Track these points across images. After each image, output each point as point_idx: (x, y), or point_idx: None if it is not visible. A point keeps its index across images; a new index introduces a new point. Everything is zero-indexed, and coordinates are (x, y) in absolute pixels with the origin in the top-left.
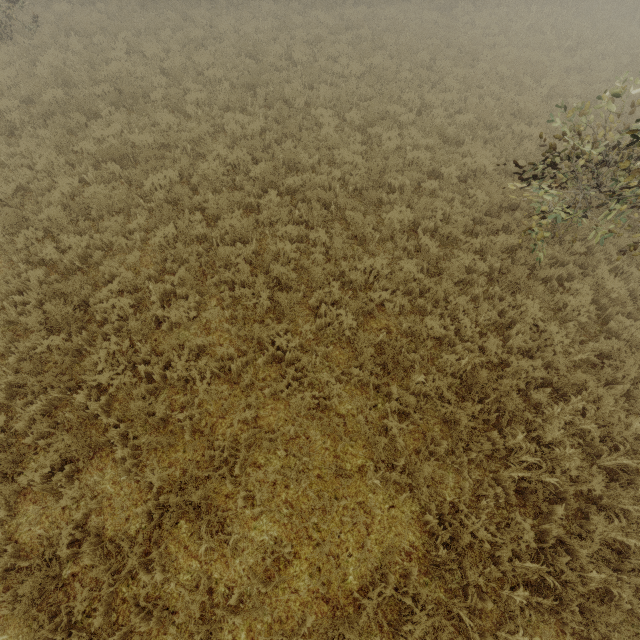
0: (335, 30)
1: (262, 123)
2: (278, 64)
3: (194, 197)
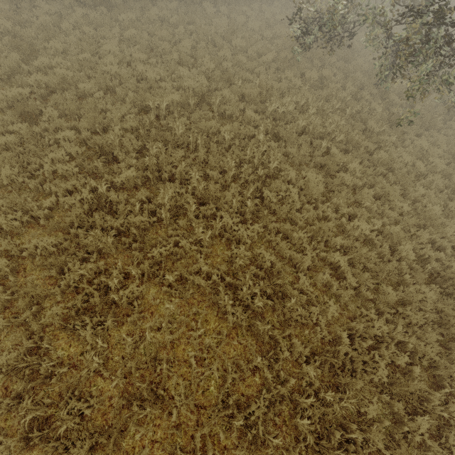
0: None
1: (177, 4)
2: None
3: (143, 27)
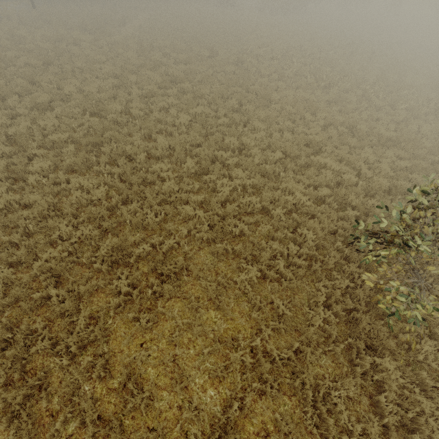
0: (163, 85)
1: (107, 187)
2: (119, 120)
3: (34, 295)
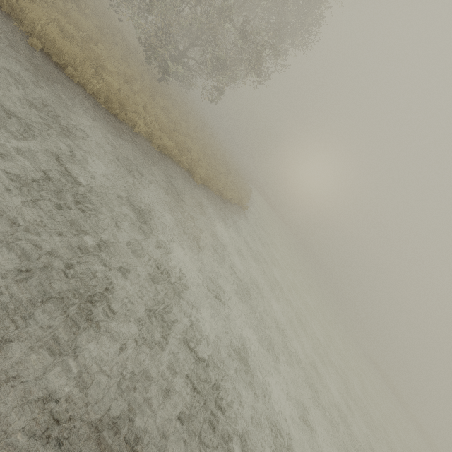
0: None
1: None
2: None
3: None
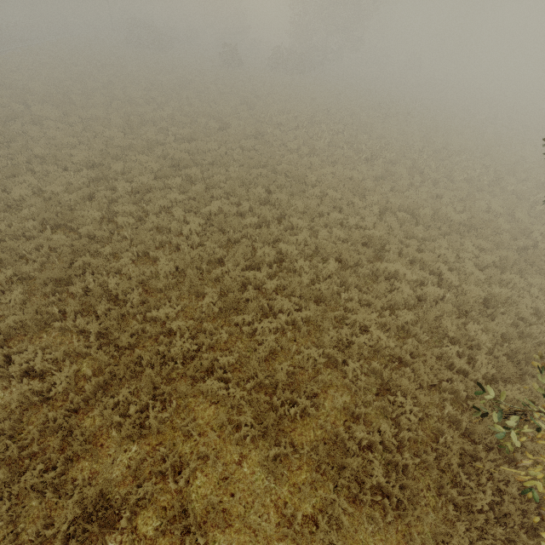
0: (161, 174)
1: (75, 367)
2: (98, 234)
3: None
